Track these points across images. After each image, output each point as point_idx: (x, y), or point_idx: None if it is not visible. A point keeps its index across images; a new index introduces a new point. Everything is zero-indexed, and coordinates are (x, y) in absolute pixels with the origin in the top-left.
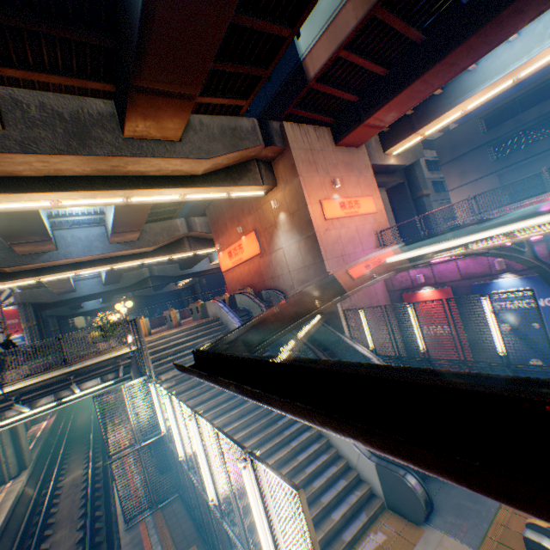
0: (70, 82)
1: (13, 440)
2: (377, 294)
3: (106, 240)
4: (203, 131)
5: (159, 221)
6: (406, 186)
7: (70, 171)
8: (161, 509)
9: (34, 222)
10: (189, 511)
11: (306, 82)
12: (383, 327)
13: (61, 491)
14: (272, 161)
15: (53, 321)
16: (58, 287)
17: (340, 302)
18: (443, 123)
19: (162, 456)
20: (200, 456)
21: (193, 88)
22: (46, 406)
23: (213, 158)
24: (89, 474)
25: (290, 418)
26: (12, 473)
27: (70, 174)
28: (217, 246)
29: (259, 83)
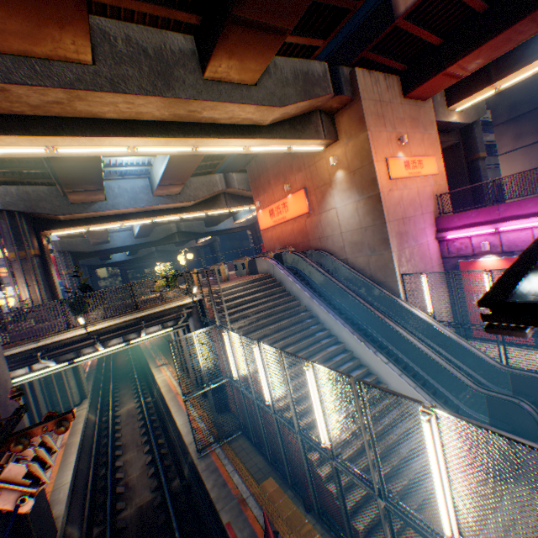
0: (158, 12)
1: (74, 373)
2: (431, 260)
3: (150, 192)
4: (276, 75)
5: (198, 176)
6: (461, 148)
7: (149, 115)
8: (227, 443)
9: (94, 170)
10: (257, 448)
11: (392, 18)
12: (448, 294)
13: (120, 419)
14: (335, 113)
15: (84, 270)
16: (95, 238)
17: (398, 266)
18: (525, 74)
19: (227, 398)
20: (315, 404)
21: (290, 21)
22: (117, 347)
23: (286, 106)
24: (143, 408)
25: (357, 374)
26: (76, 401)
27: (148, 119)
28: (257, 204)
29: (345, 19)
